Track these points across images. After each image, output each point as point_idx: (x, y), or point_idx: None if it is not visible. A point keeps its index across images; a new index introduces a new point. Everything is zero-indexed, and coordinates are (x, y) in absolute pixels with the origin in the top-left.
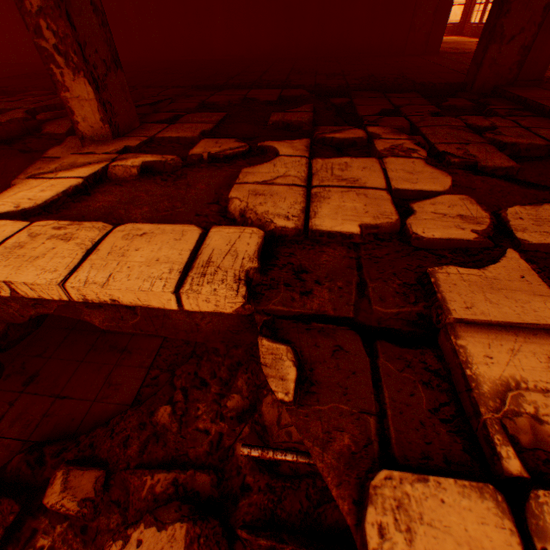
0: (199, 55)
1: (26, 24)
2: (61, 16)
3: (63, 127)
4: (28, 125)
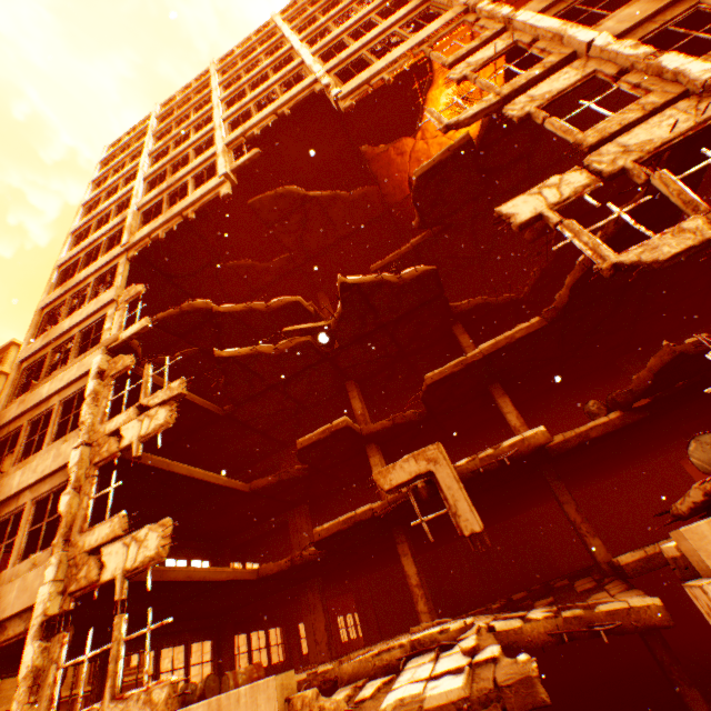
0: (549, 574)
1: (574, 527)
2: (586, 521)
3: (563, 581)
4: (545, 586)
